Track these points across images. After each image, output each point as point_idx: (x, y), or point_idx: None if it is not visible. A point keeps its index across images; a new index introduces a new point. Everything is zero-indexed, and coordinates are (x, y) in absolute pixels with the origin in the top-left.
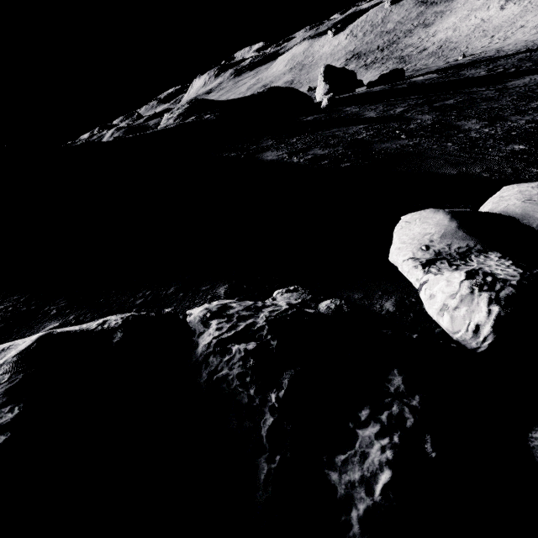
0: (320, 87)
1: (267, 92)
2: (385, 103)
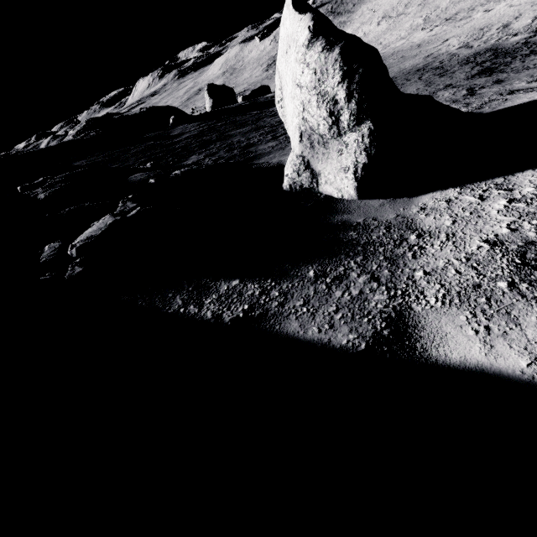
0: (207, 101)
1: (146, 111)
2: (201, 123)
